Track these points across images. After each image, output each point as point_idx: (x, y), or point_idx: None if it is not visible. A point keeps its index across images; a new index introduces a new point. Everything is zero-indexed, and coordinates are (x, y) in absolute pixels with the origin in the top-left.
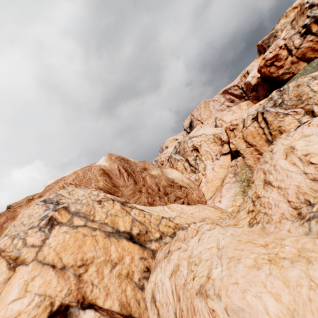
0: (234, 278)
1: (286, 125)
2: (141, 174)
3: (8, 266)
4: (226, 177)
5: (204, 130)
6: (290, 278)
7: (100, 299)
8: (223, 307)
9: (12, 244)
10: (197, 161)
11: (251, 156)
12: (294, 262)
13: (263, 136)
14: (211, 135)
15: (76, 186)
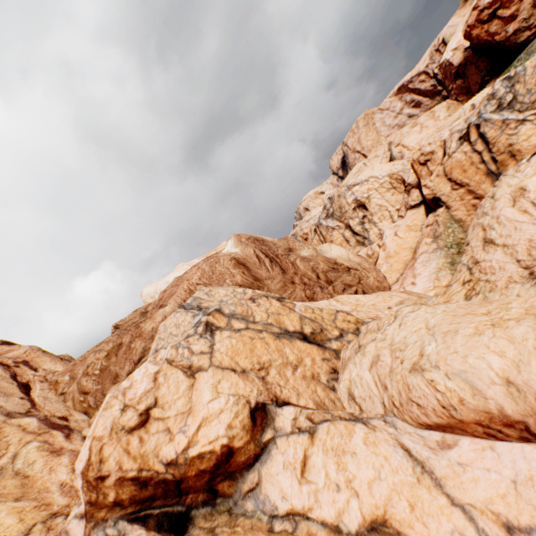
0: (452, 348)
1: (523, 141)
2: (288, 258)
3: (185, 374)
4: (421, 245)
5: (373, 170)
6: (516, 335)
7: (293, 399)
8: (443, 373)
9: (178, 354)
10: (365, 225)
11: (461, 203)
12: (520, 321)
13: (480, 167)
14: (385, 177)
15: (205, 286)
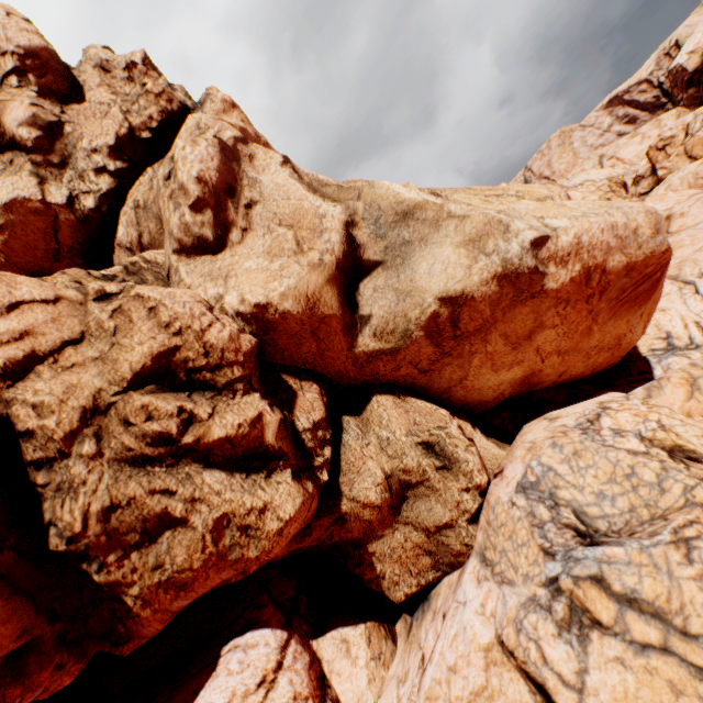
0: None
1: None
2: None
3: None
4: None
5: (588, 175)
6: None
7: None
8: None
9: None
10: None
11: None
12: None
13: None
14: (603, 180)
15: None
